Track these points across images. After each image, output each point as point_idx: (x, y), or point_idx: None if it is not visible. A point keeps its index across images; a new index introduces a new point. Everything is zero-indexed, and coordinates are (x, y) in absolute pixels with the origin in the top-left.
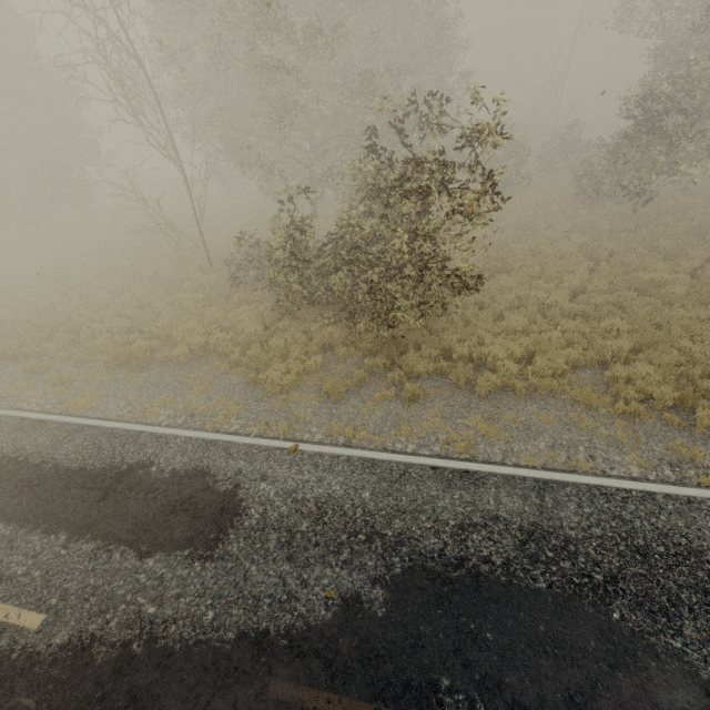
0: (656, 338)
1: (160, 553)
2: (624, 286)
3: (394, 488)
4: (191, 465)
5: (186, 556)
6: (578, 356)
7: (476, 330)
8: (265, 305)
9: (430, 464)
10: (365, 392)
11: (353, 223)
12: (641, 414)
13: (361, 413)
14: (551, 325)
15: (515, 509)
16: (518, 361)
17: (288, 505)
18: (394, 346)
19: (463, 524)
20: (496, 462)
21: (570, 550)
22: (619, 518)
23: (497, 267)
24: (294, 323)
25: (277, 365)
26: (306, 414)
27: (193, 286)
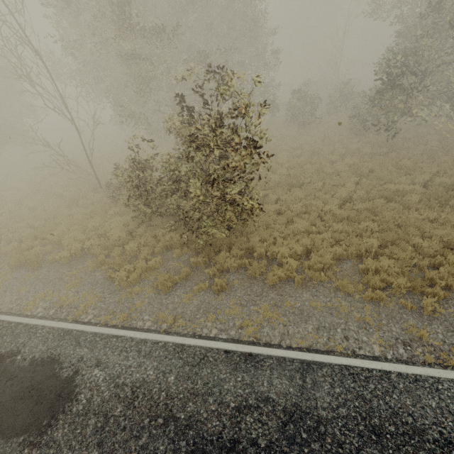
0: (397, 237)
1: (0, 440)
2: (377, 195)
3: (193, 372)
4: (47, 353)
5: (20, 443)
6: (342, 251)
7: (273, 232)
8: (131, 216)
9: (225, 348)
10: (189, 284)
11: (172, 164)
12: (384, 300)
13: (182, 302)
14: (326, 226)
15: (282, 390)
16: (301, 255)
17: (111, 390)
18: (211, 248)
19: (240, 406)
20: (274, 344)
21: (321, 431)
22: (361, 398)
23: (293, 183)
24: (149, 229)
25: (131, 263)
26: (143, 304)
27: (87, 202)
